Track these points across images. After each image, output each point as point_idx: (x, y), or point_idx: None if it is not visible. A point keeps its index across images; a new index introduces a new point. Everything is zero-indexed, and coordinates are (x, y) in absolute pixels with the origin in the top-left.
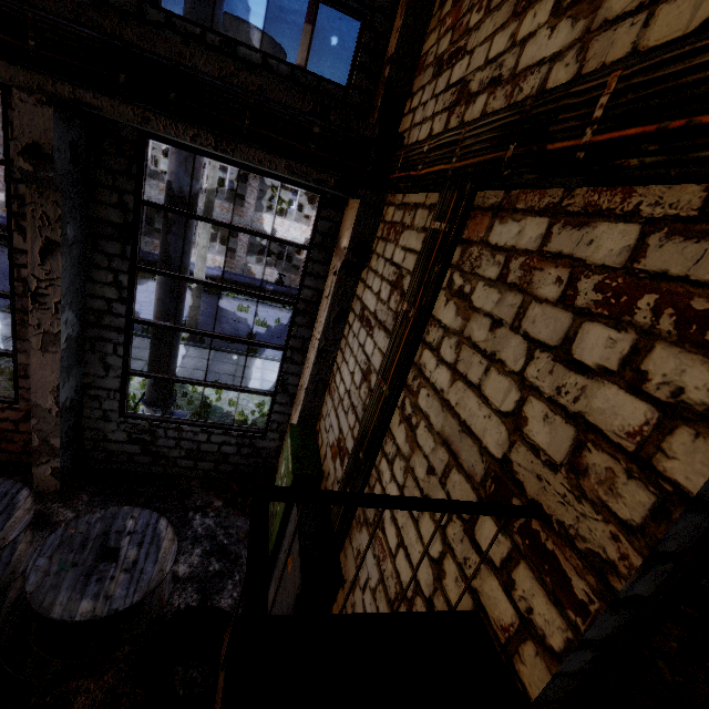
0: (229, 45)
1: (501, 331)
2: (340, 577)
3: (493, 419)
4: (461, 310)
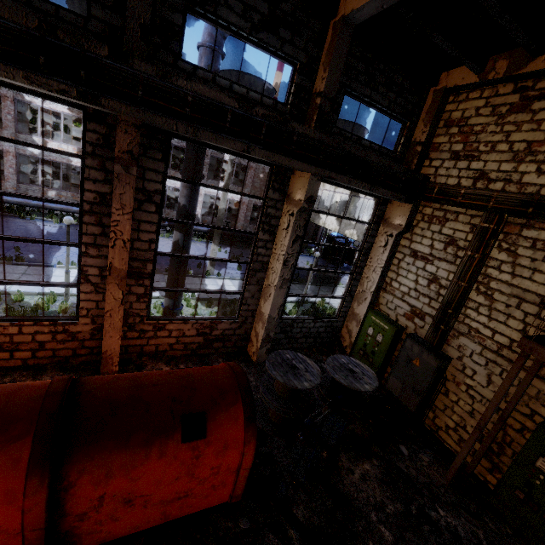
0: (359, 140)
1: (537, 262)
2: (451, 358)
3: (540, 286)
4: (511, 255)
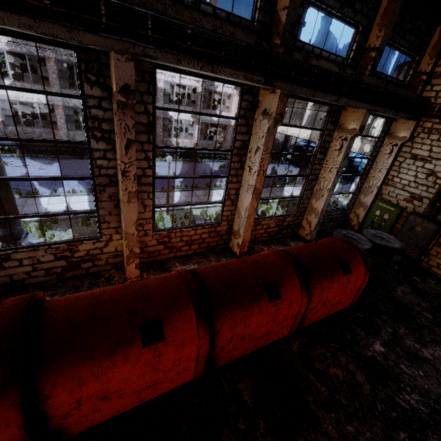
0: (385, 77)
1: None
2: None
3: None
4: None
